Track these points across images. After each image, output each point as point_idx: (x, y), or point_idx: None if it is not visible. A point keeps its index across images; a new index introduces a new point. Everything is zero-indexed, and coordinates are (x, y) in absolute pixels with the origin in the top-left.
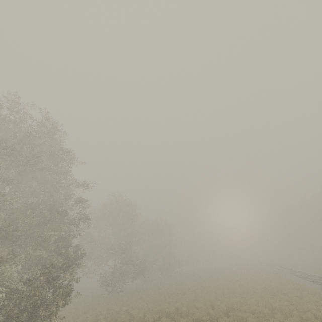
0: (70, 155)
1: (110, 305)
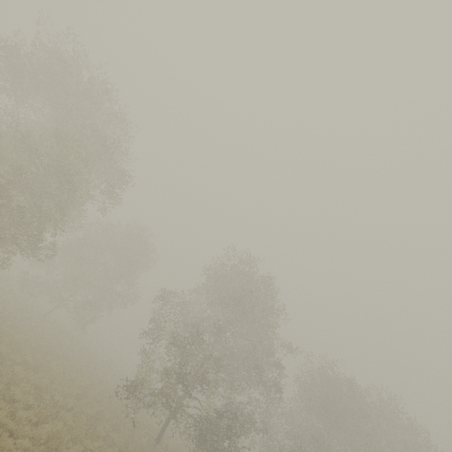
0: (75, 76)
1: (67, 400)
